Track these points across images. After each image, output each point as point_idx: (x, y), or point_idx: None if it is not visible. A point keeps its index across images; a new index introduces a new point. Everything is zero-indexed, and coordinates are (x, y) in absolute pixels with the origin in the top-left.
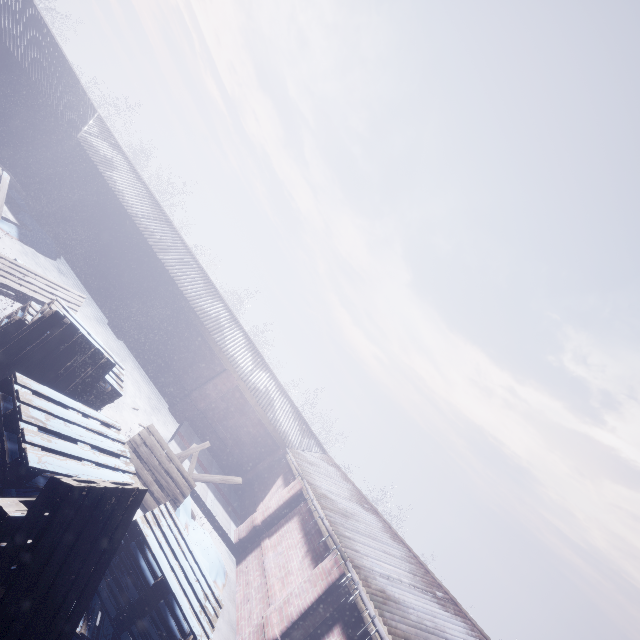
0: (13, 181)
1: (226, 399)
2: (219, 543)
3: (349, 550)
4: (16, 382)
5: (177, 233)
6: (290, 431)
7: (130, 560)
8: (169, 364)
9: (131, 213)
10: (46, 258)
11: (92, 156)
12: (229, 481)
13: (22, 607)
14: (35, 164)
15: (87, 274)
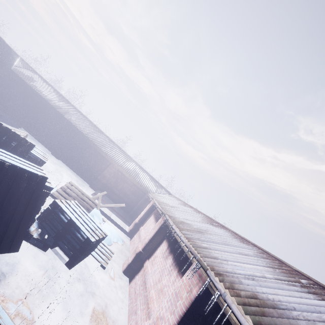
0: None
1: (115, 177)
2: (121, 233)
3: (169, 213)
4: None
5: (73, 106)
6: (149, 186)
7: (55, 215)
8: (84, 166)
9: (47, 99)
10: (13, 127)
11: (21, 76)
12: (119, 206)
13: None
14: None
15: (35, 133)
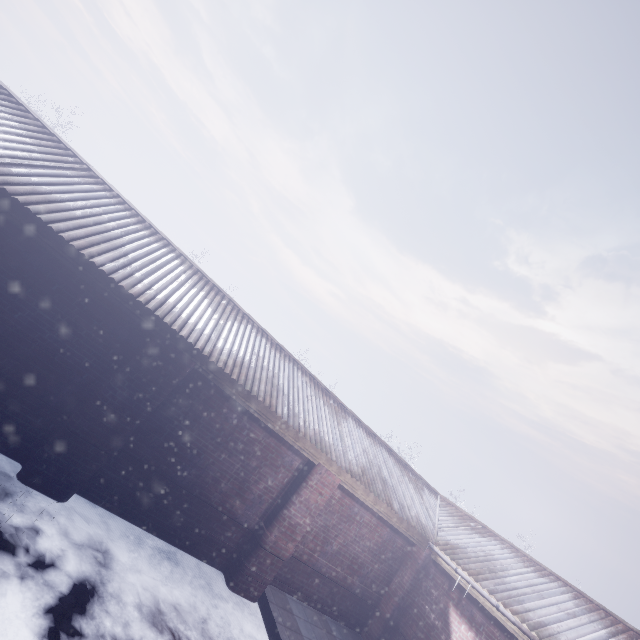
0: None
1: (320, 510)
2: None
3: None
4: None
5: (113, 193)
6: (415, 506)
7: None
8: (199, 496)
9: None
10: None
11: None
12: None
13: None
14: None
15: None
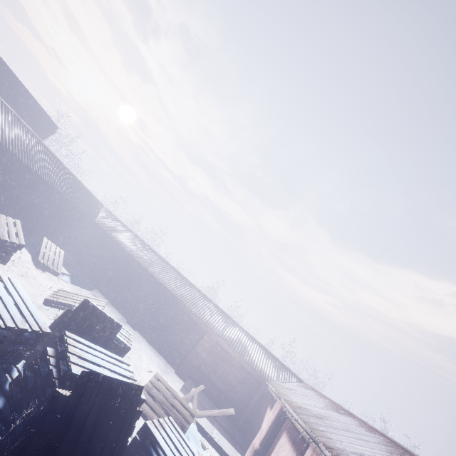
0: (67, 255)
1: (212, 354)
2: None
3: (322, 438)
4: (65, 335)
5: (157, 254)
6: (266, 368)
7: (146, 453)
8: (168, 339)
9: (128, 250)
10: (87, 290)
11: (104, 228)
12: (224, 413)
13: (72, 454)
14: (77, 243)
15: (110, 294)
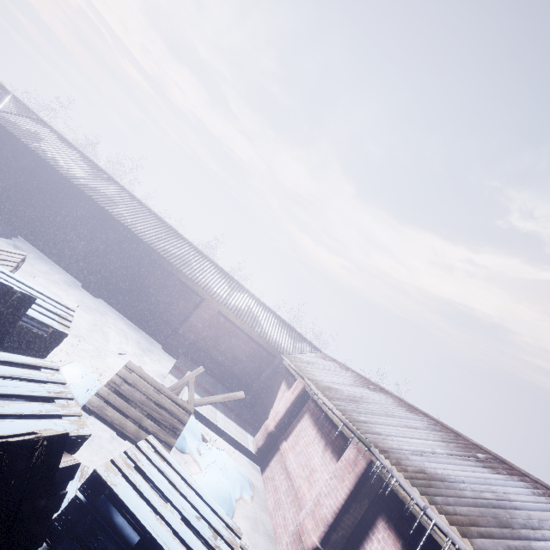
0: None
1: (213, 326)
2: (240, 457)
3: (369, 435)
4: None
5: (122, 188)
6: (281, 340)
7: (99, 521)
8: (150, 308)
9: (68, 176)
10: None
11: (13, 131)
12: (232, 398)
13: None
14: None
15: (48, 246)
